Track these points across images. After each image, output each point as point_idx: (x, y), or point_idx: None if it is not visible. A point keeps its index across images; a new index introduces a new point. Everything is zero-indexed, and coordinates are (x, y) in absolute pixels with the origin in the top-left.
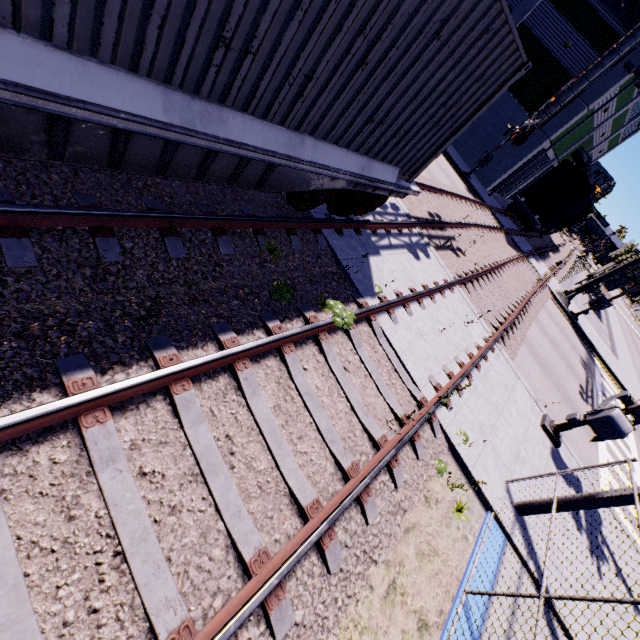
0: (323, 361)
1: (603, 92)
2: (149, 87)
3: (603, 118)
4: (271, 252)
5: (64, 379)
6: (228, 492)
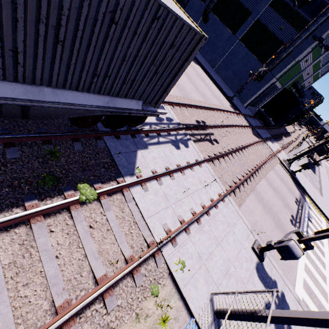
0: (71, 223)
1: (302, 51)
2: None
3: (306, 65)
4: (52, 154)
5: None
6: None
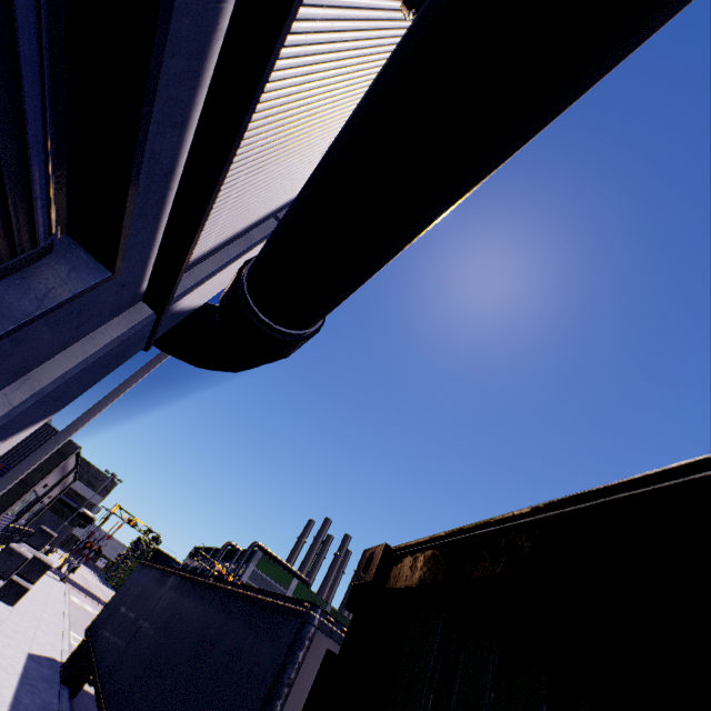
0: None
1: None
2: None
3: None
4: None
5: None
6: None
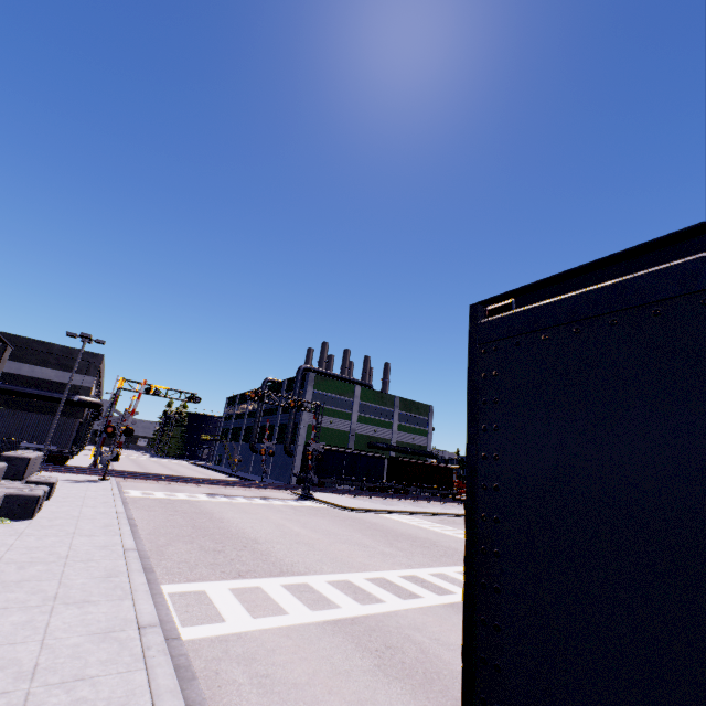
0: None
1: (302, 418)
2: None
3: (346, 425)
4: None
5: None
6: None
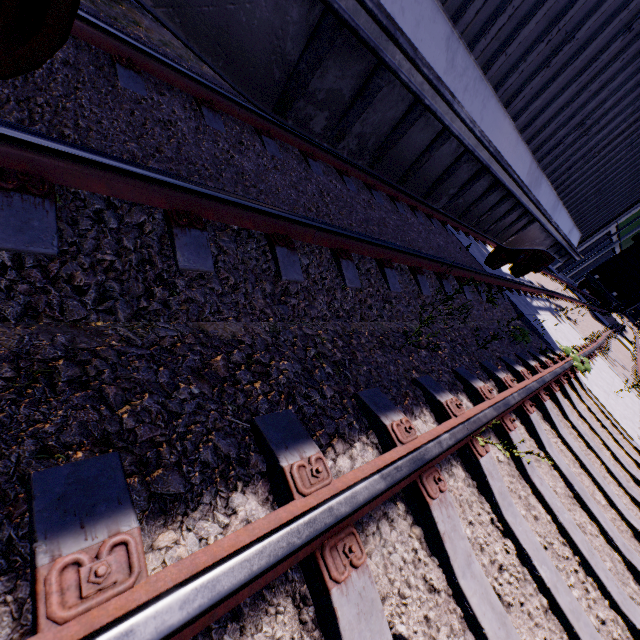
0: (570, 405)
1: None
2: (528, 157)
3: None
4: (491, 301)
5: (474, 385)
6: (605, 520)
